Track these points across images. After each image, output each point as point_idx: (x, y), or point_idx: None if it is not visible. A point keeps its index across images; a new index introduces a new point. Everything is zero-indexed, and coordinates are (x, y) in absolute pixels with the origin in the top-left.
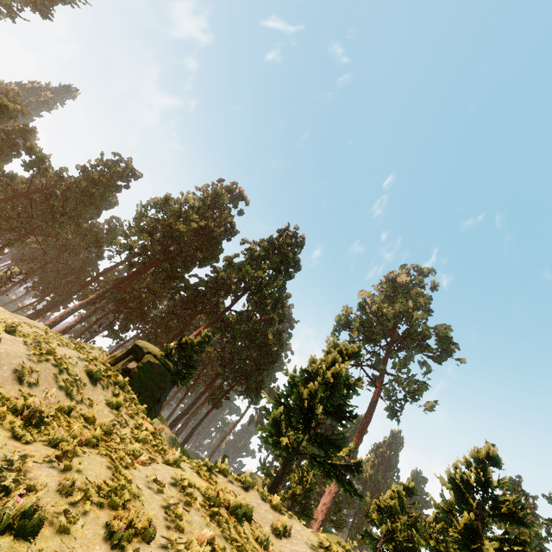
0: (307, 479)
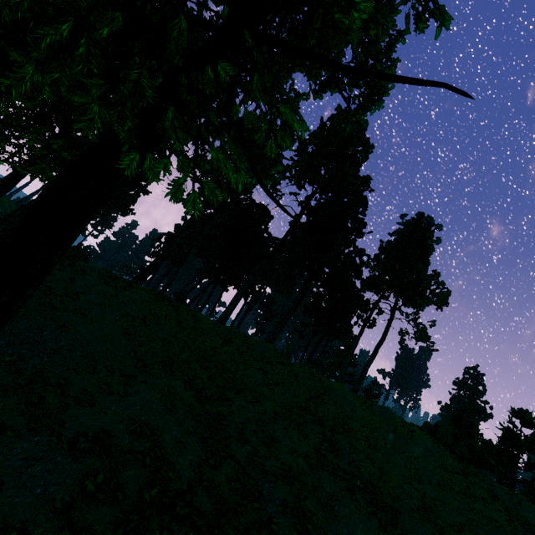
0: (379, 396)
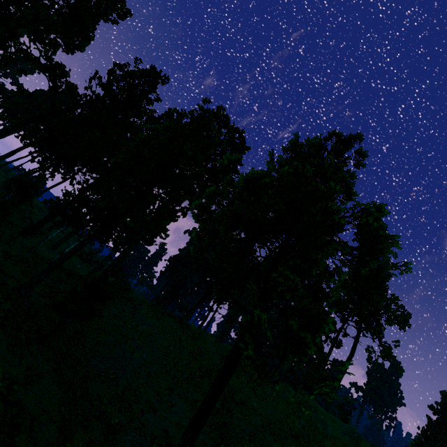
0: (350, 413)
